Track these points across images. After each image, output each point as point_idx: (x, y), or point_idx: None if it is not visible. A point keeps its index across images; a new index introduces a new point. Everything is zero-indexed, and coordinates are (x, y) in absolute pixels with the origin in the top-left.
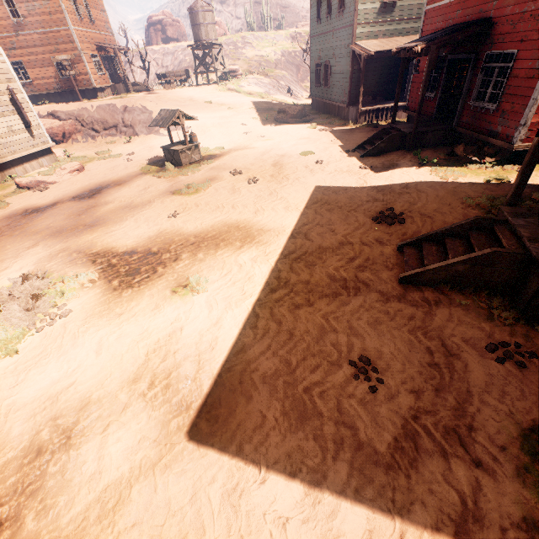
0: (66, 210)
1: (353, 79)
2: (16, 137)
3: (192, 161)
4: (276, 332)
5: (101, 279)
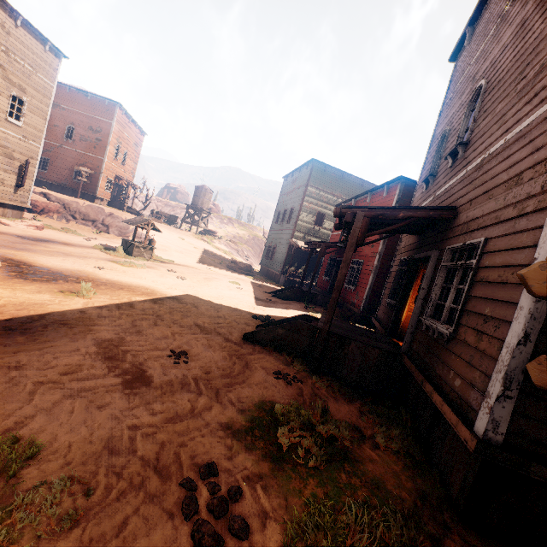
0: (4, 237)
1: (287, 259)
2: (2, 188)
3: (142, 257)
4: (128, 327)
5: (2, 268)
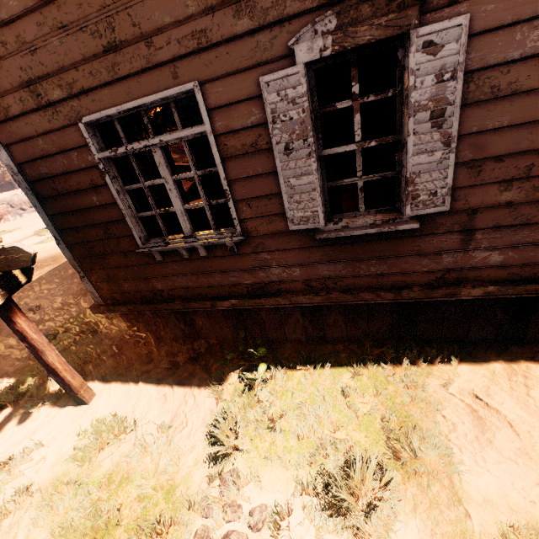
0: None
1: None
2: None
3: None
4: None
5: None
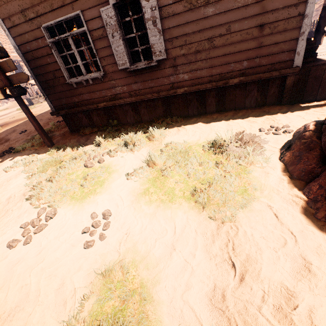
0: None
1: None
2: None
3: (40, 102)
4: (11, 132)
5: None
